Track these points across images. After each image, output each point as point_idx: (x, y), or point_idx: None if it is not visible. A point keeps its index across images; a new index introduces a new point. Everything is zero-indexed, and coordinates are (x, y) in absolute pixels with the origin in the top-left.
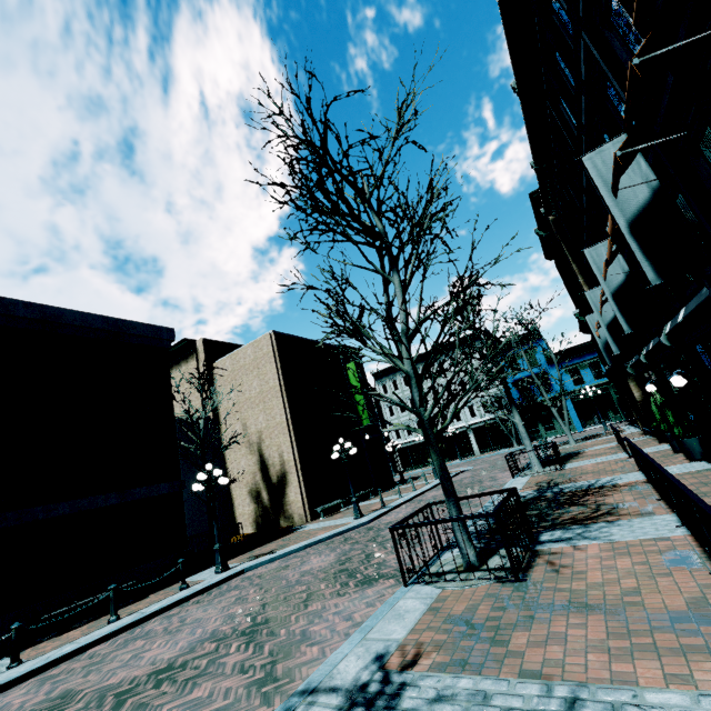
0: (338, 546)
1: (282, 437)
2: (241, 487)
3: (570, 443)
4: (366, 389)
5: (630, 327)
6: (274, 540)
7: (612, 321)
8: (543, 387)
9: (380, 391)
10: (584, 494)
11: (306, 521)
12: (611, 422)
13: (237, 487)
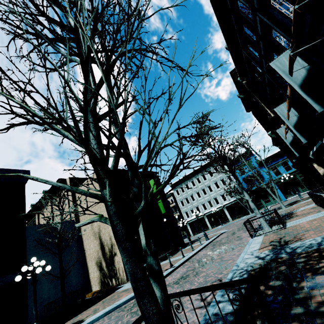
0: (123, 315)
1: (110, 227)
2: (92, 260)
3: (282, 208)
4: (162, 193)
5: (321, 106)
6: (99, 301)
7: (297, 122)
8: (259, 177)
9: (175, 194)
10: (320, 256)
11: (127, 280)
12: (301, 193)
13: (89, 260)
